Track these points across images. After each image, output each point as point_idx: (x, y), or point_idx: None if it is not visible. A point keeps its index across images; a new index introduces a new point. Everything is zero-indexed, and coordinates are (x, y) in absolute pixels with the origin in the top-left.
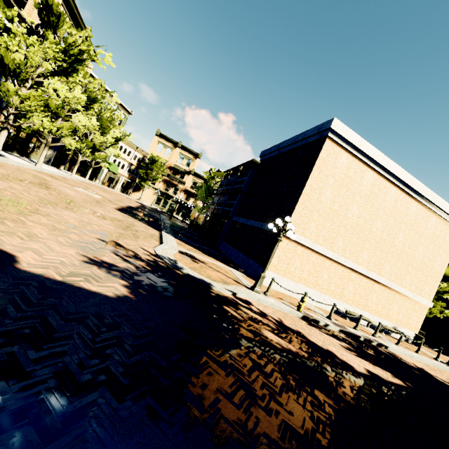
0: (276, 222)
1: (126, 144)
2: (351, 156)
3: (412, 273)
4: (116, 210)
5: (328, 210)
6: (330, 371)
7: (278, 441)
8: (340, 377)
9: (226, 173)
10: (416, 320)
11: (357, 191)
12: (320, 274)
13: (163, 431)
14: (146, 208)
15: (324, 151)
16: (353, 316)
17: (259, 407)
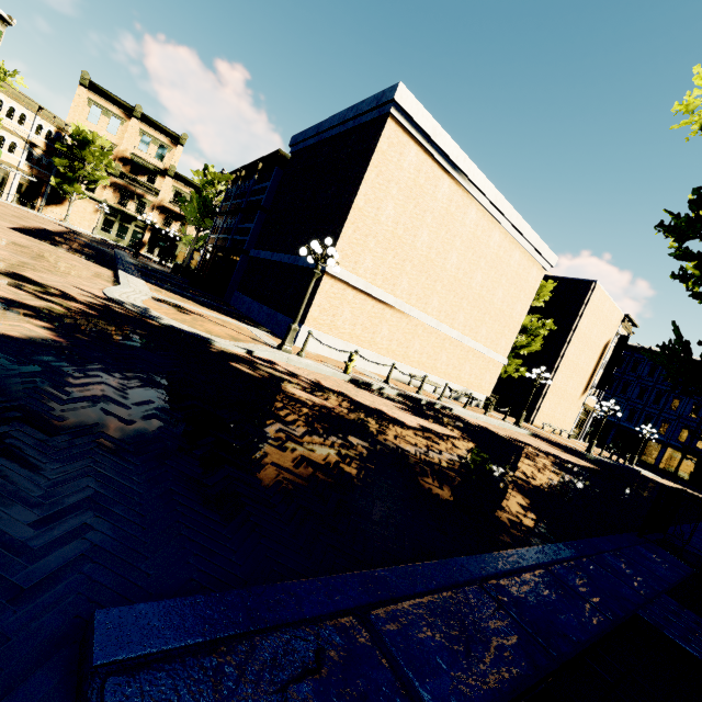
0: (312, 246)
1: (11, 96)
2: (422, 151)
3: (488, 324)
4: (11, 230)
5: (390, 236)
6: (374, 424)
7: (291, 468)
8: (385, 428)
9: (234, 176)
10: (489, 382)
11: (429, 209)
12: (379, 329)
13: (126, 459)
14: (83, 237)
15: (385, 139)
16: (416, 377)
17: (270, 446)
